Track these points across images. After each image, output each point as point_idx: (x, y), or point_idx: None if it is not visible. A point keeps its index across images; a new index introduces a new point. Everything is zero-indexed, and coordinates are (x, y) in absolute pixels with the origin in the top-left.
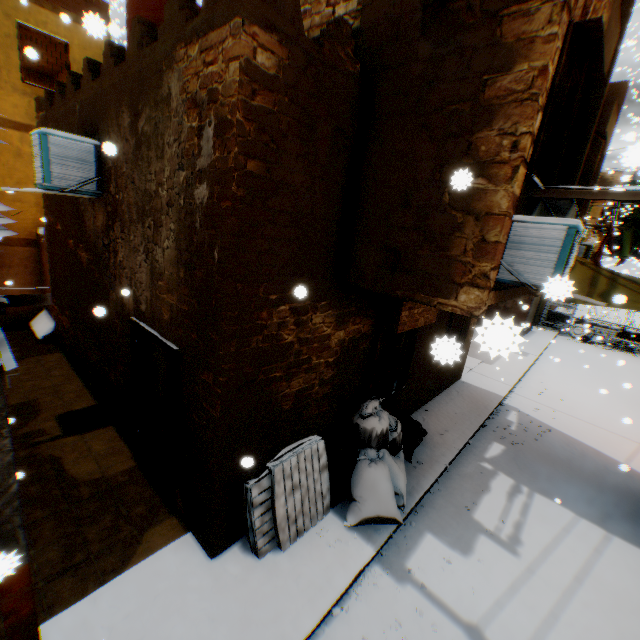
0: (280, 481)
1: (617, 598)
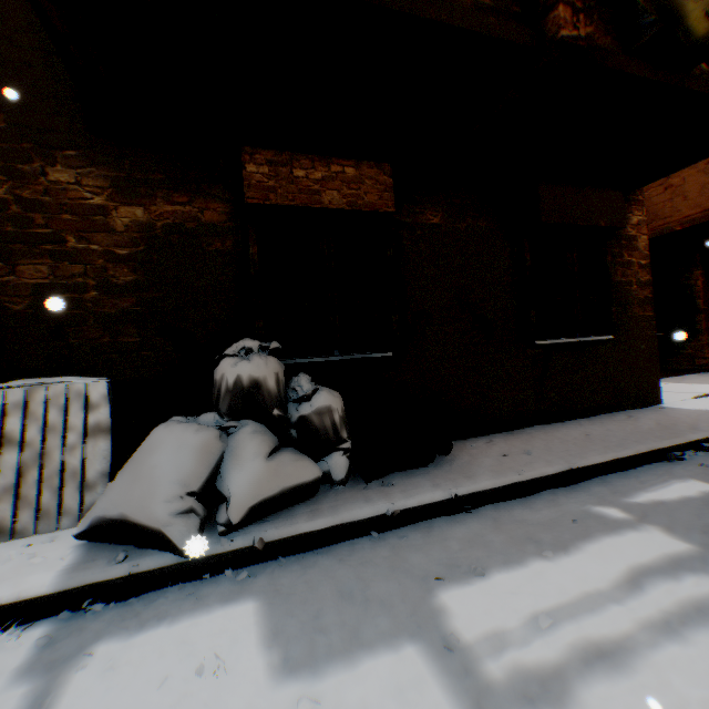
0: None
1: None
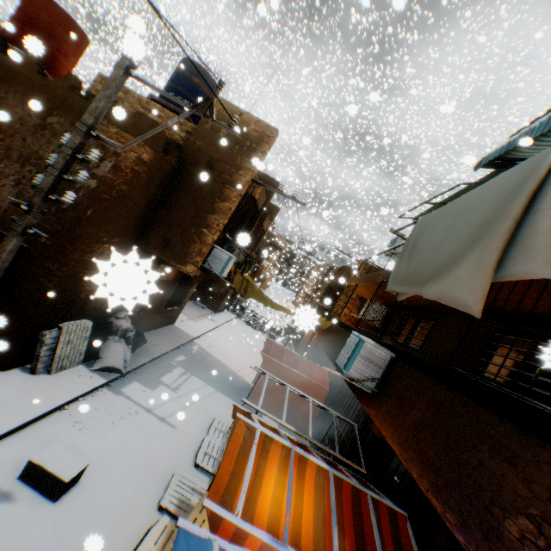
0: (65, 335)
1: (210, 406)
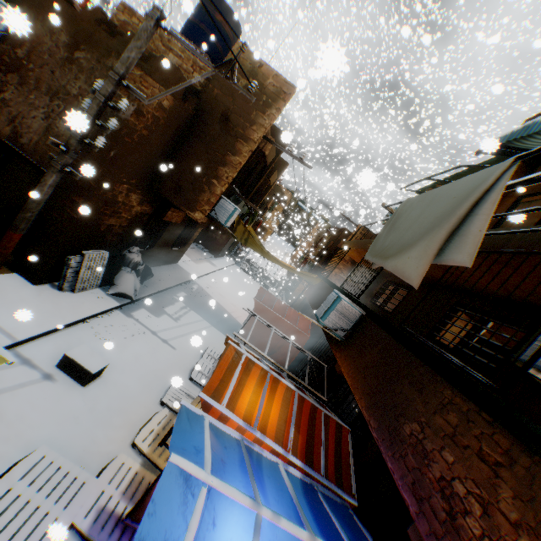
0: (87, 261)
1: (205, 337)
